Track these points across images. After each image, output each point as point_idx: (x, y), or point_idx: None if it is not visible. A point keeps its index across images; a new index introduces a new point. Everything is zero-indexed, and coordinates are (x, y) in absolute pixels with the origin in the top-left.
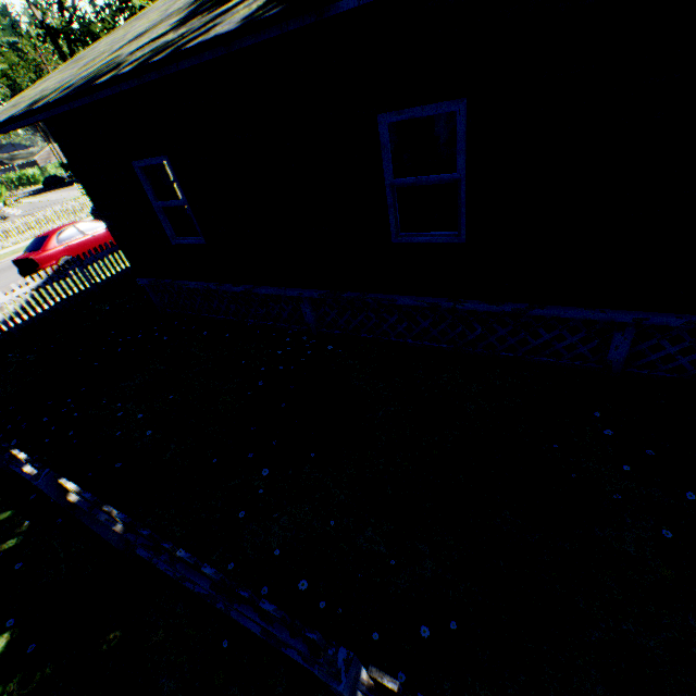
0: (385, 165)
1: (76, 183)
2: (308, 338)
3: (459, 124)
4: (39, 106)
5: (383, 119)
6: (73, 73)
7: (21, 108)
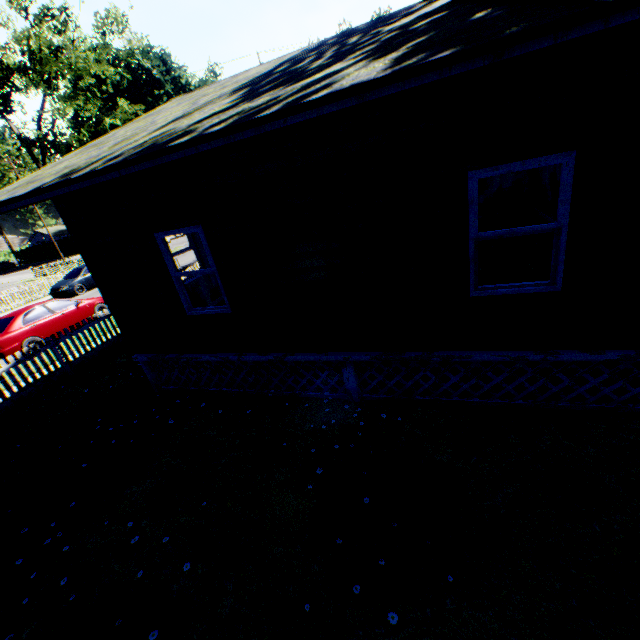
0: (471, 219)
1: (27, 267)
2: (350, 406)
3: (564, 175)
4: (80, 174)
5: (474, 175)
6: (103, 150)
7: (45, 181)
